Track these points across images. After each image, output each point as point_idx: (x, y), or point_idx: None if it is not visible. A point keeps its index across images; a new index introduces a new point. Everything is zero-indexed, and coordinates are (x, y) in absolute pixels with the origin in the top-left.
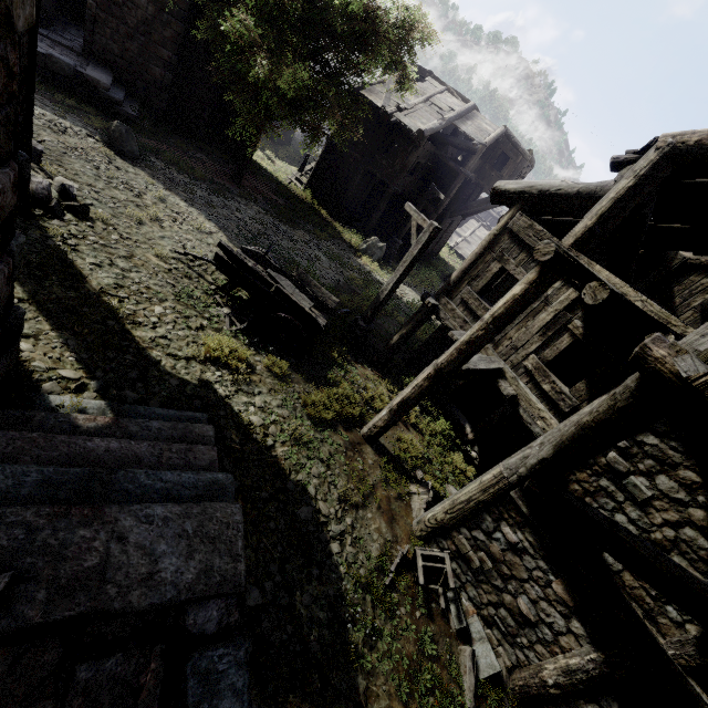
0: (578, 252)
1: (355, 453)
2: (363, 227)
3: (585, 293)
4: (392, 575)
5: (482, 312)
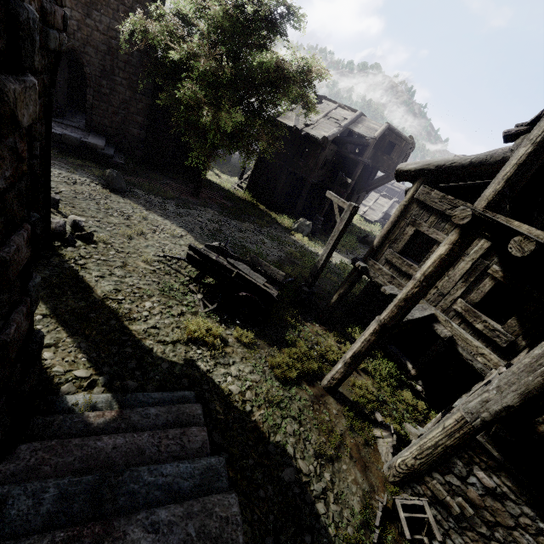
0: (493, 213)
1: (320, 405)
2: (291, 211)
3: (511, 247)
4: (378, 531)
5: (406, 268)
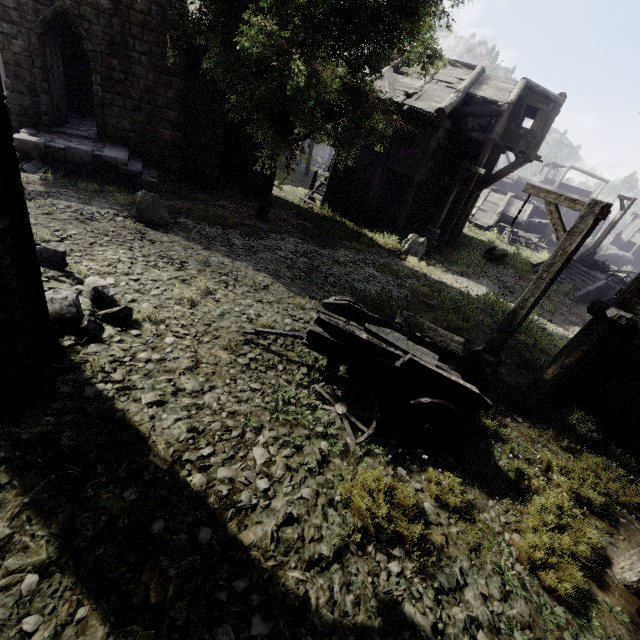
0: None
1: None
2: (386, 226)
3: None
4: None
5: None
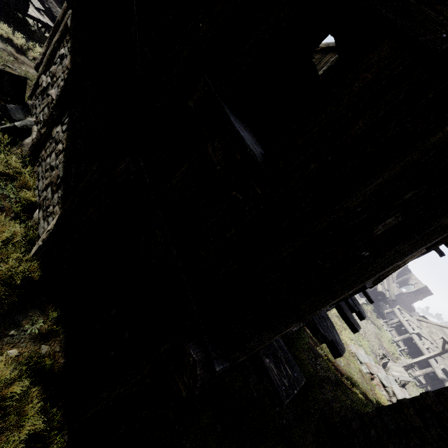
0: None
1: (12, 58)
2: None
3: None
4: None
5: None
